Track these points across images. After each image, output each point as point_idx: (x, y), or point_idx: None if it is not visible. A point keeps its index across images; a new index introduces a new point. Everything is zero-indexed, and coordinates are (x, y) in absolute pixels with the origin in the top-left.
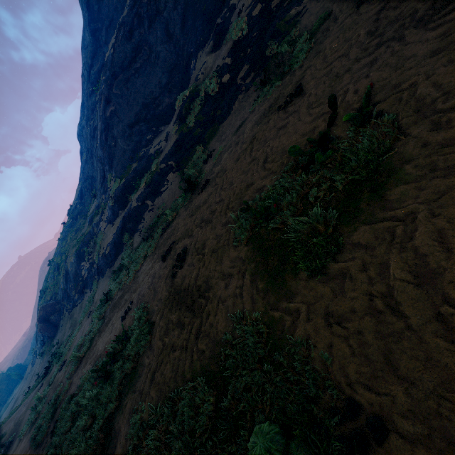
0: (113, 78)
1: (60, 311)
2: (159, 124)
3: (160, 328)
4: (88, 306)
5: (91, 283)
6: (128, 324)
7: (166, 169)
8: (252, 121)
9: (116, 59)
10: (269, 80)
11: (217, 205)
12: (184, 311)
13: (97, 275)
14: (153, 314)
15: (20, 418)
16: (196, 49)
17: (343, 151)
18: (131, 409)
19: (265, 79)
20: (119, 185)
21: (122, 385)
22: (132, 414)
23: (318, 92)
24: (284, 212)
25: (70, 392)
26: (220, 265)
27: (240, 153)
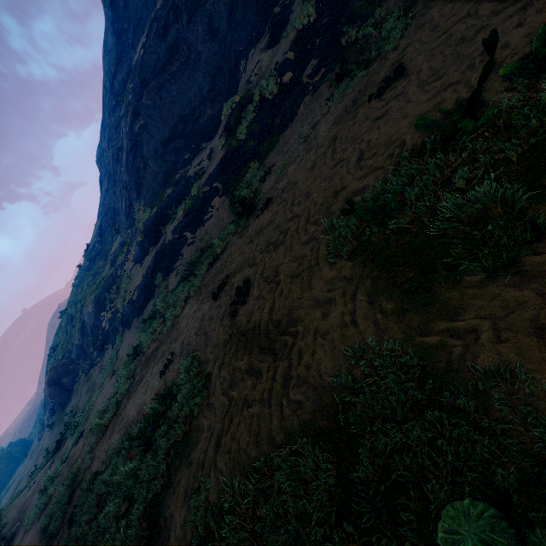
0: (143, 85)
1: (74, 372)
2: (200, 140)
3: (221, 380)
4: (111, 365)
5: (113, 337)
6: (170, 380)
7: (210, 193)
8: (327, 122)
9: (147, 62)
10: (346, 74)
11: (289, 223)
12: (258, 355)
13: (121, 327)
14: (208, 364)
15: (26, 504)
16: (247, 47)
17: (505, 114)
18: (187, 487)
19: (341, 72)
20: (149, 215)
21: (170, 457)
22: (192, 495)
23: (433, 64)
24: (417, 204)
25: (92, 470)
26: (308, 291)
27: (316, 160)
